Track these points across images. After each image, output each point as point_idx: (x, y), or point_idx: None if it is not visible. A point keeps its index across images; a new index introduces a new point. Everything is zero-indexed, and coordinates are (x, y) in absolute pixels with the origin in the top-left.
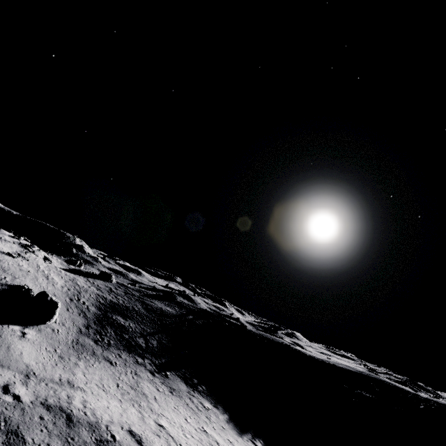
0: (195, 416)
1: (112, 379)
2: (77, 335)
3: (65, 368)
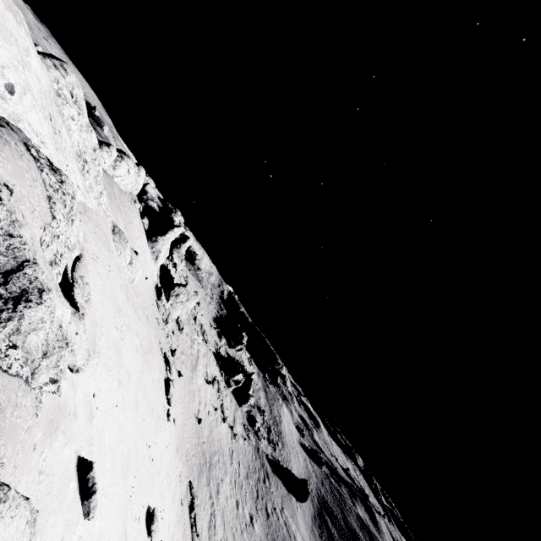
0: None
1: None
2: (311, 522)
3: None
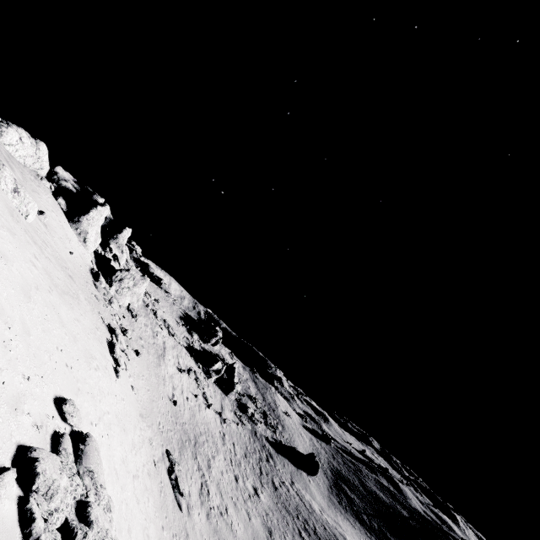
0: None
1: (357, 537)
2: (328, 492)
3: (333, 513)
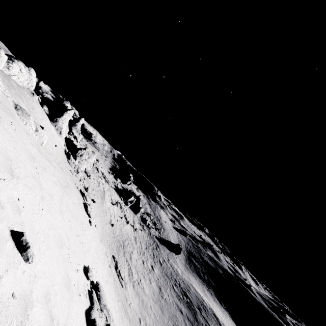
0: (222, 313)
1: (198, 284)
2: (185, 262)
3: (187, 274)
